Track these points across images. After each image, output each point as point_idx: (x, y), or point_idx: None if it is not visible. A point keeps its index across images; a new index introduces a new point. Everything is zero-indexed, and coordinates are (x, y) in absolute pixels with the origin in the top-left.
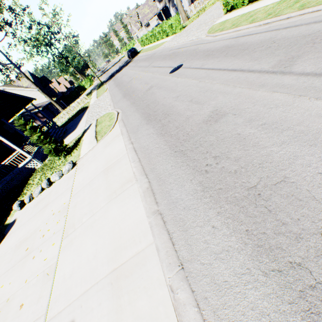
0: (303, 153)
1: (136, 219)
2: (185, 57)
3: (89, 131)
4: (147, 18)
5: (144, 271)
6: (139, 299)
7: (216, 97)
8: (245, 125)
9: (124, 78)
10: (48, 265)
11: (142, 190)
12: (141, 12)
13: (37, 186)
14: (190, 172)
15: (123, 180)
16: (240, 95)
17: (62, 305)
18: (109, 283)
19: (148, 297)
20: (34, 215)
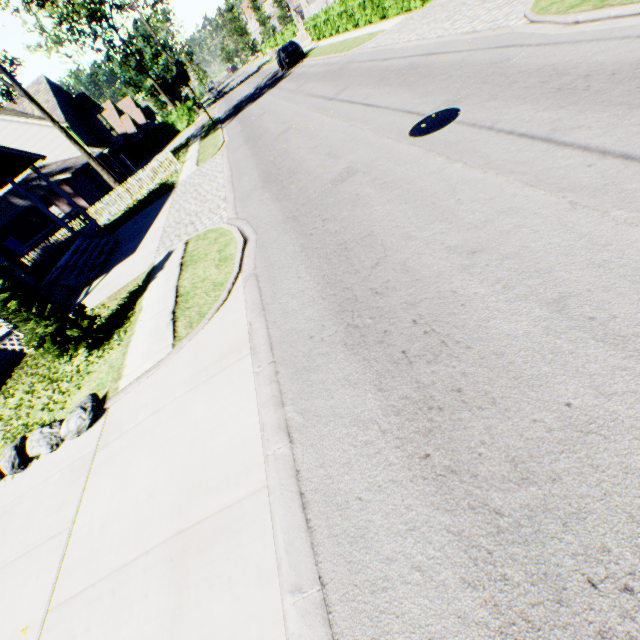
0: None
1: None
2: (461, 84)
3: (161, 279)
4: None
5: None
6: None
7: None
8: None
9: (266, 120)
10: None
11: None
12: None
13: None
14: None
15: None
16: None
17: None
18: None
19: None
20: None
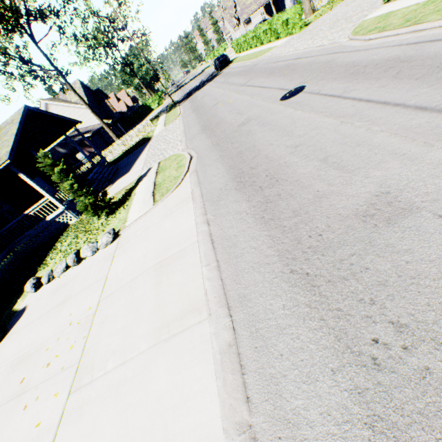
0: None
1: (200, 423)
2: (309, 73)
3: (145, 180)
4: (248, 11)
5: None
6: None
7: (383, 163)
8: None
9: (205, 99)
10: None
11: (218, 346)
12: (240, 2)
13: (61, 261)
14: (331, 346)
15: (185, 303)
16: None
17: None
18: None
19: None
20: (48, 312)
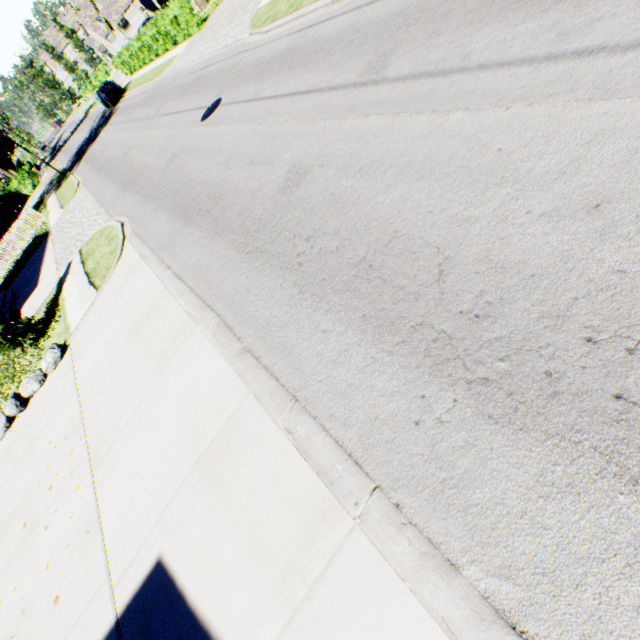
0: (411, 193)
1: (214, 375)
2: (222, 82)
3: (71, 278)
4: (117, 8)
5: (246, 433)
6: (249, 467)
7: (291, 146)
8: (339, 177)
9: (109, 151)
10: (82, 520)
11: (211, 333)
12: None
13: None
14: (278, 275)
15: (173, 332)
16: (324, 133)
17: (132, 550)
18: (199, 477)
19: (261, 458)
20: (14, 469)
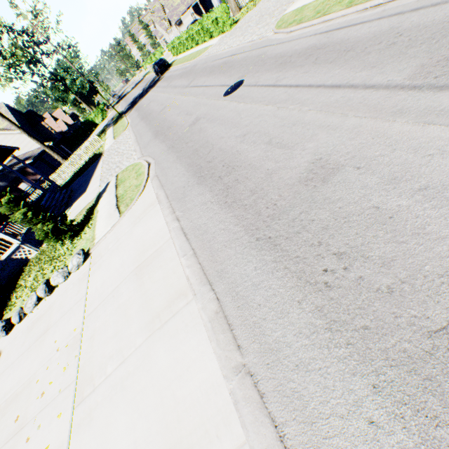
0: None
1: (204, 380)
2: (245, 68)
3: (106, 195)
4: (177, 12)
5: None
6: None
7: (315, 136)
8: (384, 188)
9: (152, 106)
10: None
11: (207, 317)
12: (167, 4)
13: (30, 296)
14: (295, 285)
15: (170, 293)
16: (359, 131)
17: None
18: None
19: None
20: (28, 348)
